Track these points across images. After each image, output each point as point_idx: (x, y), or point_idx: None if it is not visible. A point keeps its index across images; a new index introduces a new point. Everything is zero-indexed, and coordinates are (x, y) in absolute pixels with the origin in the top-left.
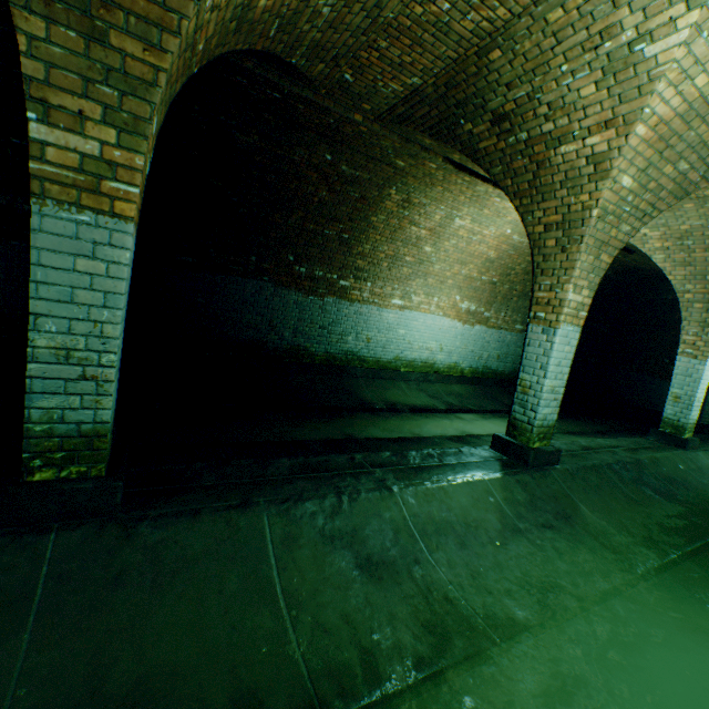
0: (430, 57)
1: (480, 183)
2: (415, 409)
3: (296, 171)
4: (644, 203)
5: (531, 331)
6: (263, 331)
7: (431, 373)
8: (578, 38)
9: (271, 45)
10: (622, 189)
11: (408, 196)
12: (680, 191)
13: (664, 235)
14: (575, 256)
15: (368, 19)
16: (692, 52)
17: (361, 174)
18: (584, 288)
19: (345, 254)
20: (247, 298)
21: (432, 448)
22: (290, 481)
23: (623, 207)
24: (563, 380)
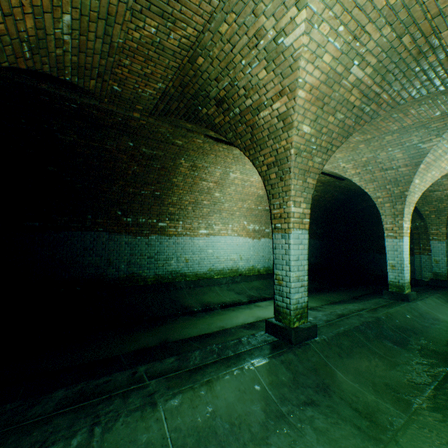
0: (161, 67)
1: (234, 148)
2: (225, 305)
3: (111, 155)
4: (324, 142)
5: (275, 238)
6: (102, 267)
7: (237, 276)
8: (244, 41)
9: (36, 65)
10: (305, 134)
11: (194, 163)
12: (345, 132)
13: (354, 165)
14: (289, 182)
15: (106, 44)
16: (313, 39)
17: (157, 152)
18: (302, 202)
19: (159, 205)
20: (87, 245)
21: (226, 339)
22: (47, 421)
23: (311, 146)
24: (305, 270)
